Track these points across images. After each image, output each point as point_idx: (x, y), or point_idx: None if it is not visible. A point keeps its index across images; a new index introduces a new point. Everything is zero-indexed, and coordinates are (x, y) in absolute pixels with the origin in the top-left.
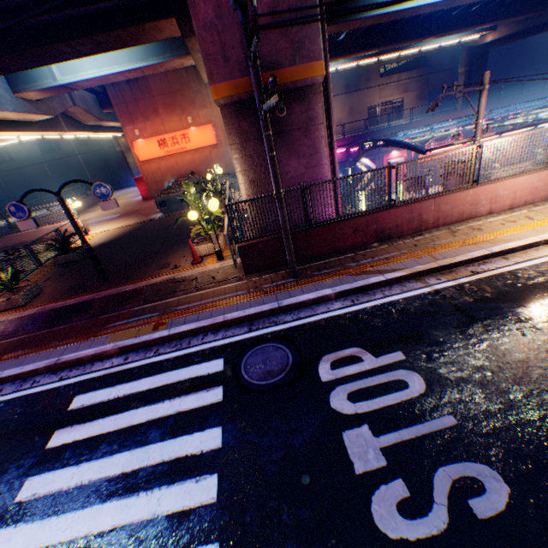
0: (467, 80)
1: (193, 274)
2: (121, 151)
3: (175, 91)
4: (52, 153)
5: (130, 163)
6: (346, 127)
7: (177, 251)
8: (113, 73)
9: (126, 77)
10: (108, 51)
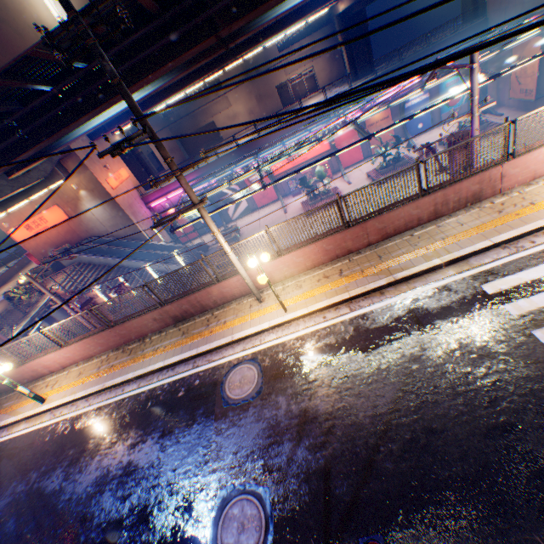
0: (348, 48)
1: None
2: None
3: None
4: None
5: None
6: (259, 114)
7: None
8: None
9: None
10: None
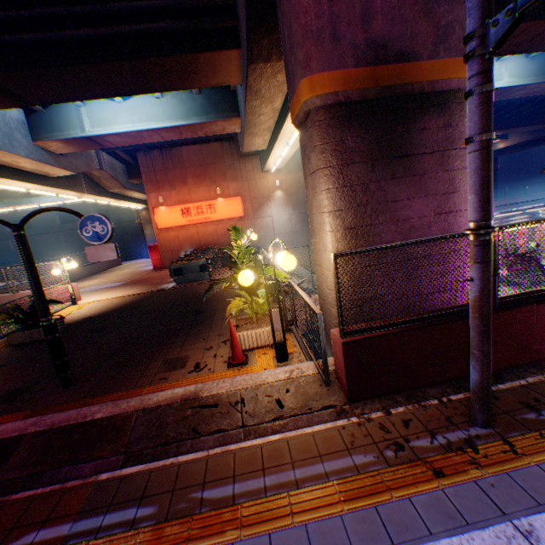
0: None
1: (235, 389)
2: (139, 223)
3: (208, 163)
4: (71, 223)
5: (146, 235)
6: None
7: (197, 335)
8: (149, 128)
9: (161, 137)
10: (149, 92)
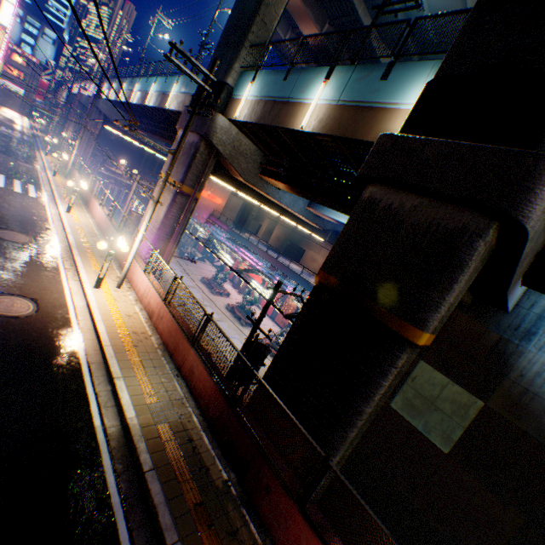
0: None
1: None
2: None
3: None
4: None
5: None
6: None
7: None
8: None
9: None
10: None
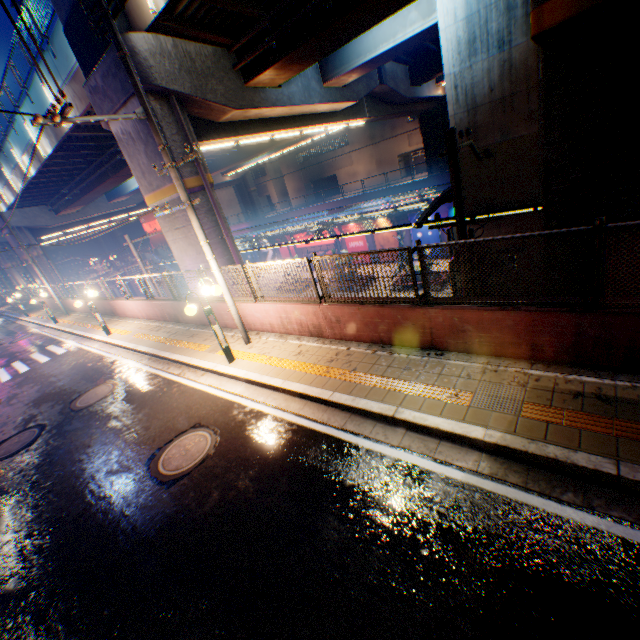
0: (425, 143)
1: None
2: None
3: None
4: None
5: None
6: (377, 179)
7: None
8: None
9: None
10: None
